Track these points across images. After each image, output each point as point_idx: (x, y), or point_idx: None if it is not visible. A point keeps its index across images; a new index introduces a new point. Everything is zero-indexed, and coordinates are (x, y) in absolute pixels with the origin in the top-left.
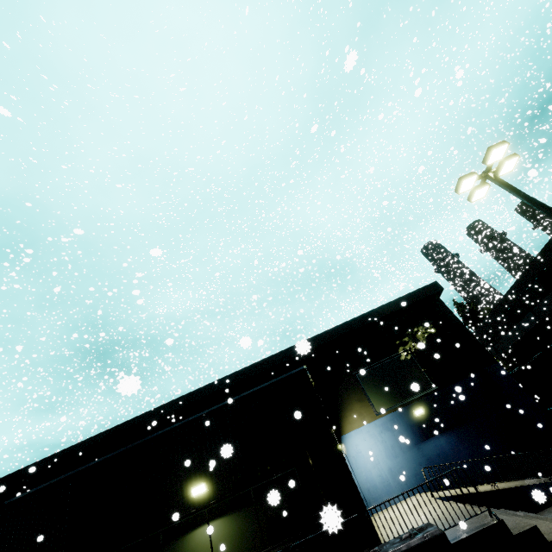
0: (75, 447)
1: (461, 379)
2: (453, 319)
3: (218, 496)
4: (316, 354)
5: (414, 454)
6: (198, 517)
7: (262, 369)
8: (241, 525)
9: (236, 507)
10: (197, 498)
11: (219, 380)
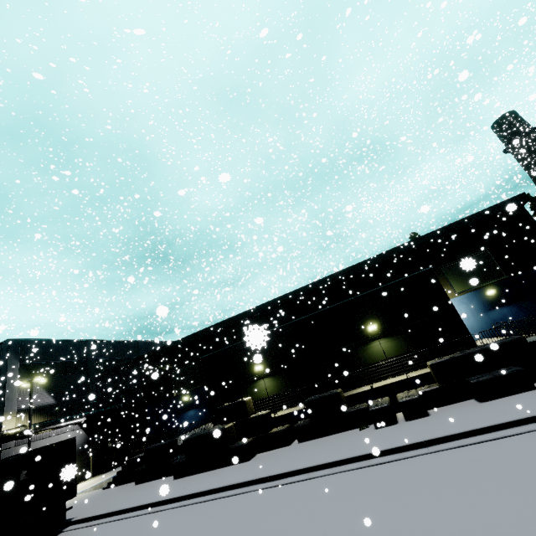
0: (245, 313)
1: (529, 271)
2: (533, 225)
3: (383, 330)
4: (408, 254)
5: (482, 317)
6: (373, 339)
7: (368, 266)
8: (398, 342)
9: (394, 335)
10: (371, 331)
11: (336, 273)
